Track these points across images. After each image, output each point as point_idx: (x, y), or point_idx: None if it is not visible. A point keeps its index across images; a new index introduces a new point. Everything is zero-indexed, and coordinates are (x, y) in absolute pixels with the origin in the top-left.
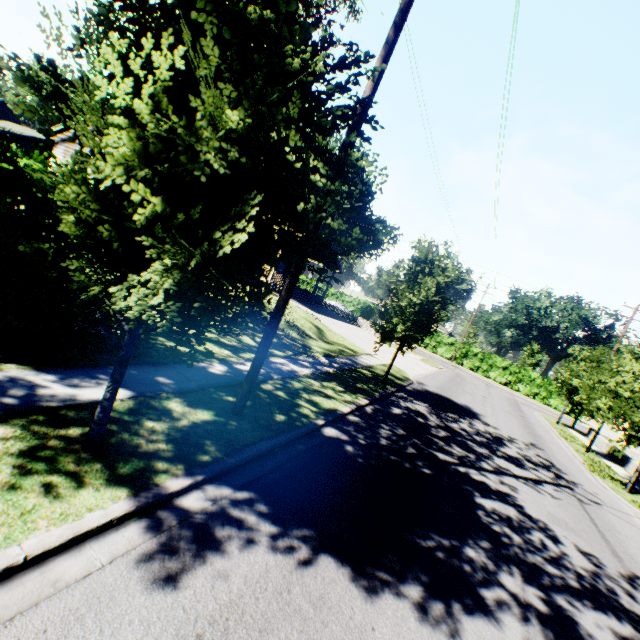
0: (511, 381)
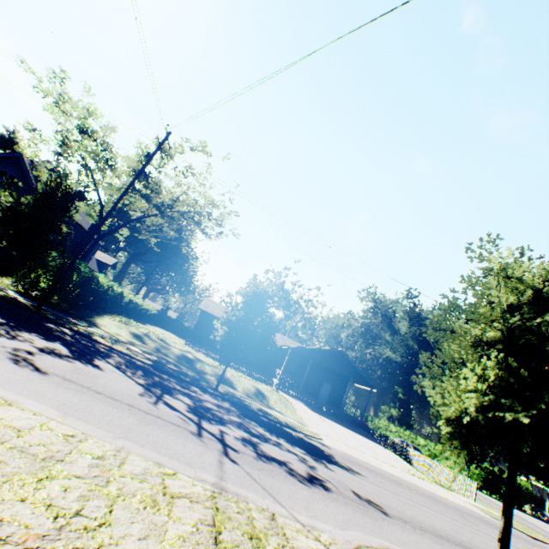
0: None
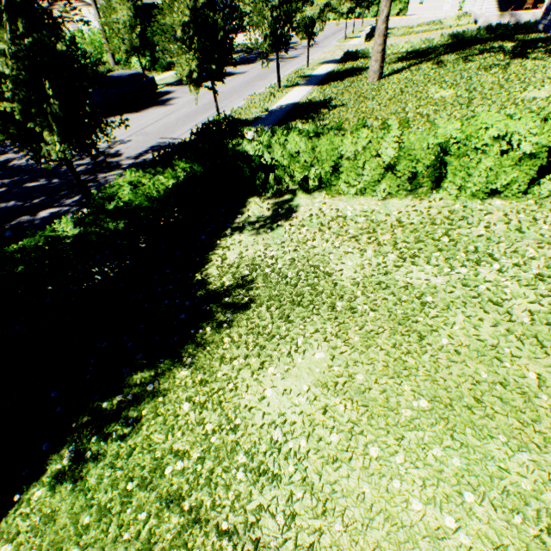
0: (361, 13)
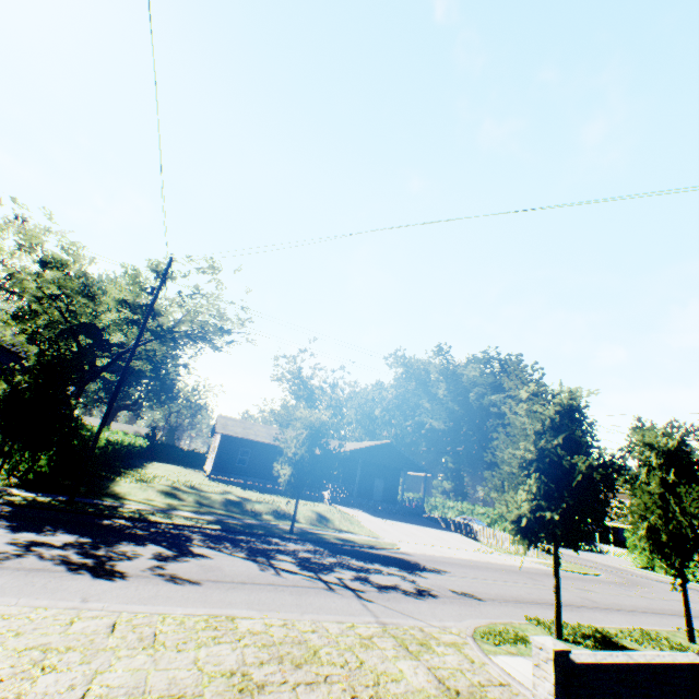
0: None
